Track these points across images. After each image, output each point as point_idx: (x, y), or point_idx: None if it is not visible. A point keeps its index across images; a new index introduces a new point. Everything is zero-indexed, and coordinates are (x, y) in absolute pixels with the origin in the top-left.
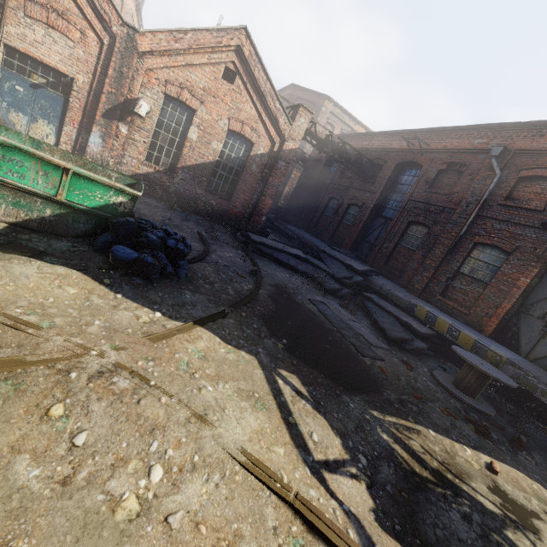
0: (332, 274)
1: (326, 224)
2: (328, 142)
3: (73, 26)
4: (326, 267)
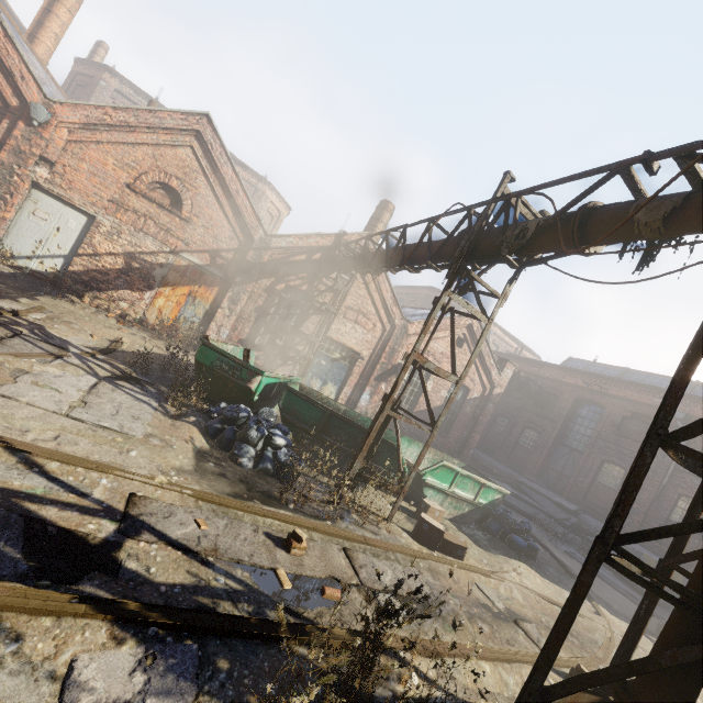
0: (550, 515)
1: (496, 441)
2: (515, 378)
3: (369, 321)
4: (538, 504)
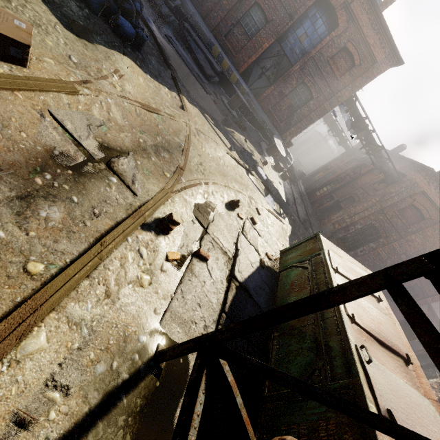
0: None
1: None
2: None
3: None
4: None
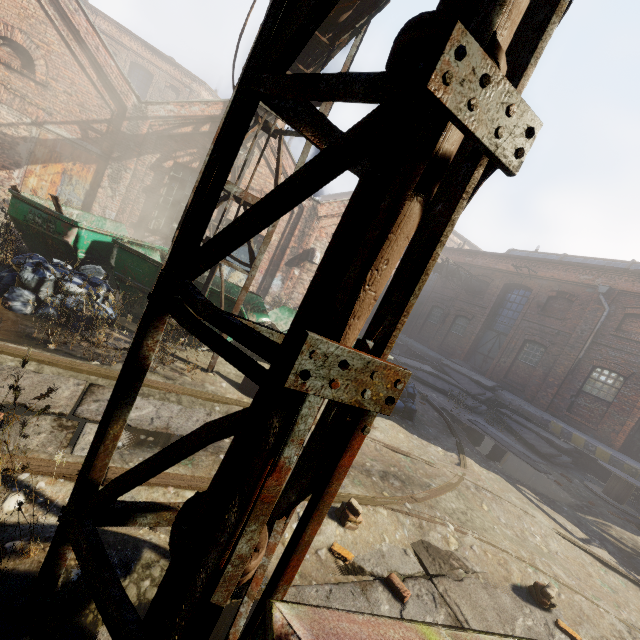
0: (466, 391)
1: (431, 331)
2: (444, 266)
3: None
4: (456, 382)
